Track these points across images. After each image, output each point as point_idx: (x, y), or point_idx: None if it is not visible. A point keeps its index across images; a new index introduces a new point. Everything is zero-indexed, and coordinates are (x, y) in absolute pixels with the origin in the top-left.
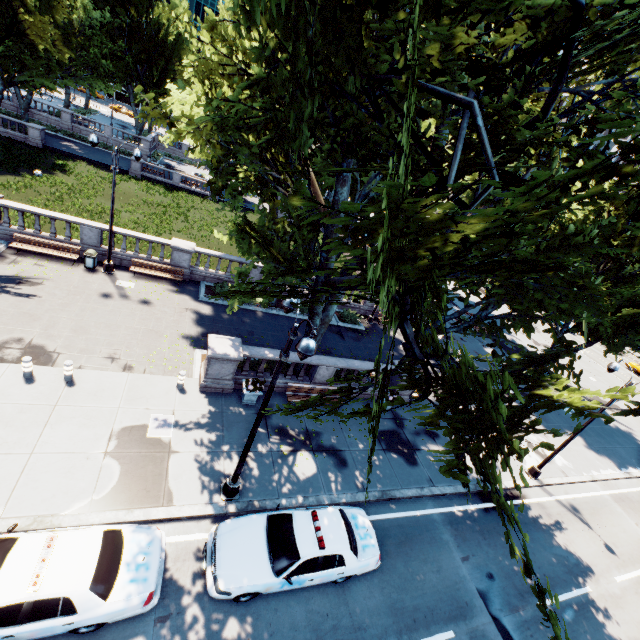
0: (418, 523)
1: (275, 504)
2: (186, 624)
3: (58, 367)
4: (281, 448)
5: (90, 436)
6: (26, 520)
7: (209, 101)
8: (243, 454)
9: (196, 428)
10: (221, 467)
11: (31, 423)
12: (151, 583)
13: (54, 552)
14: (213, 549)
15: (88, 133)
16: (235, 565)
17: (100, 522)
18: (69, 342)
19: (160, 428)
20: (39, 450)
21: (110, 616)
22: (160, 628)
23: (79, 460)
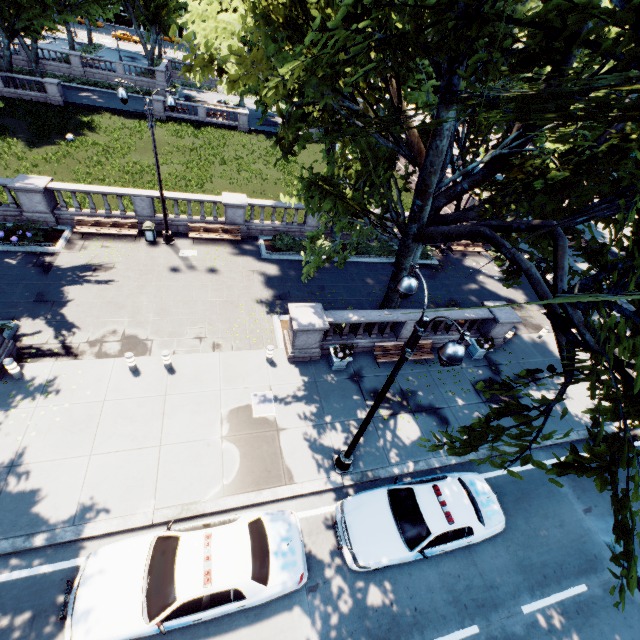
0: (532, 477)
1: (387, 472)
2: (333, 592)
3: (156, 356)
4: (380, 413)
5: (204, 422)
6: (175, 509)
7: (257, 17)
8: (357, 437)
9: (295, 402)
10: (328, 440)
11: (151, 416)
12: (300, 566)
13: (213, 549)
14: (344, 526)
15: (101, 76)
16: (369, 542)
17: (236, 505)
18: (157, 327)
19: (263, 406)
20: (165, 442)
21: (272, 596)
22: (312, 597)
23: (201, 447)
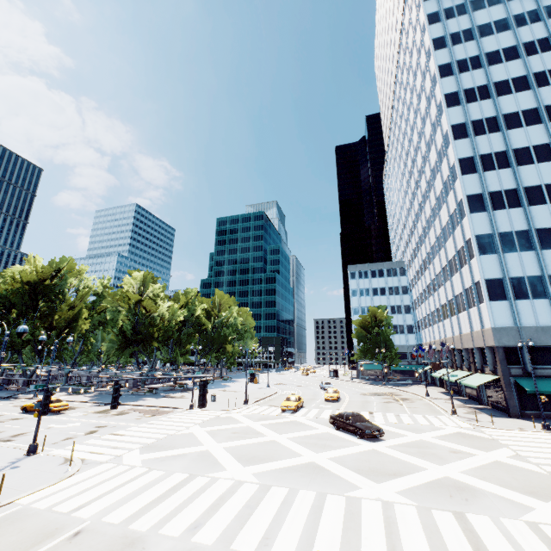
0: None
1: None
2: None
3: None
4: None
5: None
6: None
7: None
8: None
9: None
10: None
11: None
12: None
13: None
14: None
15: None
16: None
17: None
18: None
19: None
20: None
21: None
22: None
23: None
